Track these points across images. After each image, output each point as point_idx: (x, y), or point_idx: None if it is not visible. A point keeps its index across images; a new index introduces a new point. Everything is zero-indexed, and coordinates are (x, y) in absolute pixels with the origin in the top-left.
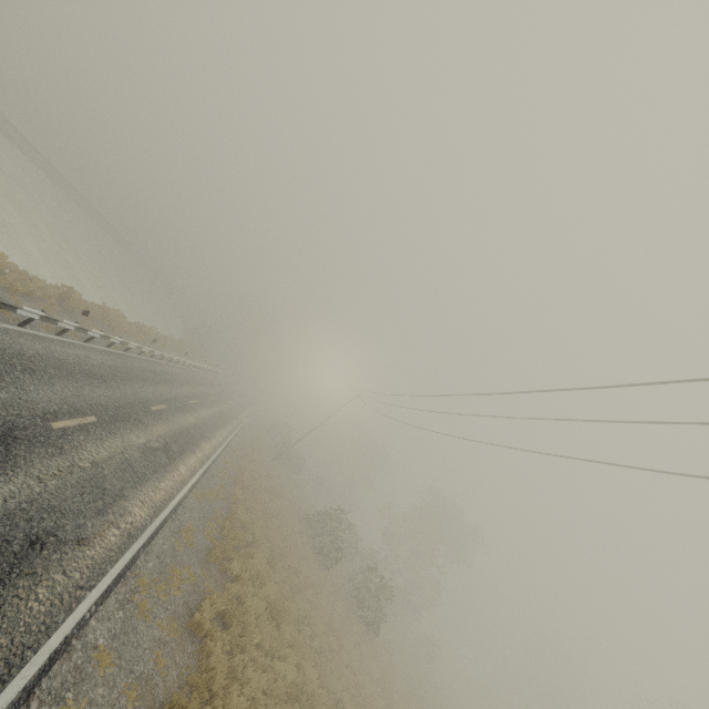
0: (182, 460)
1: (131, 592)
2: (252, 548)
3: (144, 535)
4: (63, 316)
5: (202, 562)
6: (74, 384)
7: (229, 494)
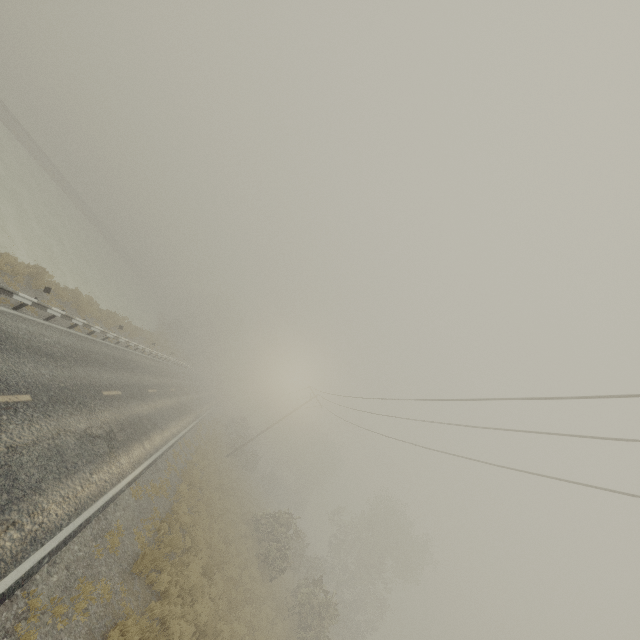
0: (125, 450)
1: (15, 618)
2: (188, 555)
3: (54, 539)
4: (28, 293)
5: (124, 573)
6: (15, 359)
7: (174, 491)
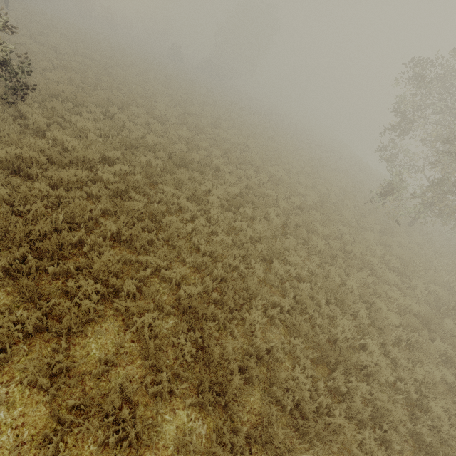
0: None
1: None
2: None
3: None
4: None
5: None
6: None
7: None
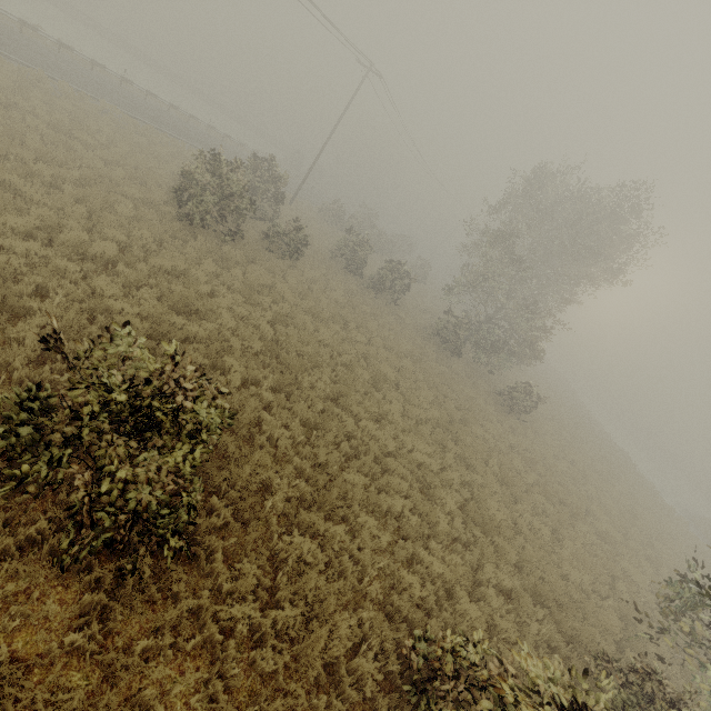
0: None
1: None
2: None
3: None
4: None
5: None
6: None
7: None
